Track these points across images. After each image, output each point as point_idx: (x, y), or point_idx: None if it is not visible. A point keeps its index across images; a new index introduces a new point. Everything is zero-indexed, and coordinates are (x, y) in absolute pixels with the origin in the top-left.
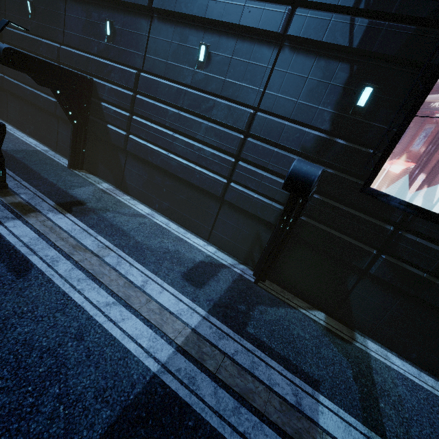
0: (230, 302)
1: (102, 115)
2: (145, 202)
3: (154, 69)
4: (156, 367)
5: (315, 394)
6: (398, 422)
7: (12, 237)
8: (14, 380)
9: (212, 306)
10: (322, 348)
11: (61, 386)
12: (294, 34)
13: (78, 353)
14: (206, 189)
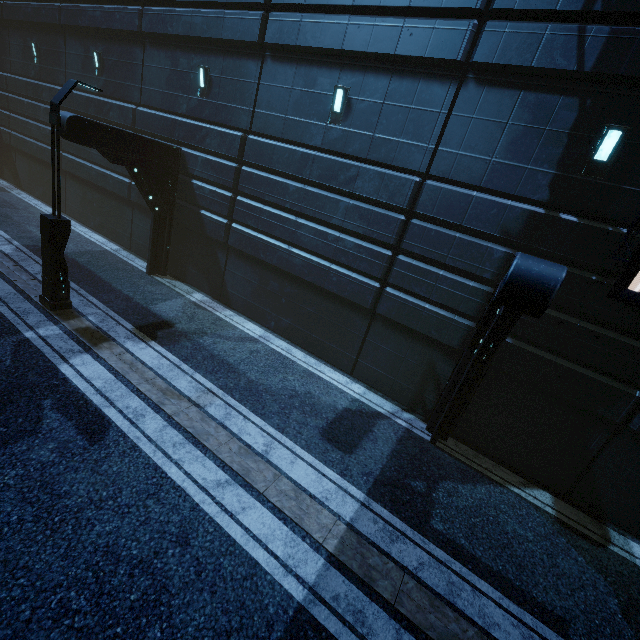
0: (399, 477)
1: (193, 198)
2: (255, 318)
3: (267, 129)
4: (301, 592)
5: None
6: None
7: (80, 381)
8: (95, 615)
9: (373, 483)
10: (557, 556)
11: (163, 626)
12: (484, 60)
13: (184, 568)
14: (348, 298)
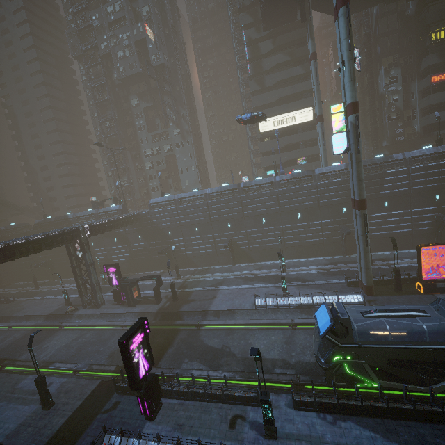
0: None
1: (351, 233)
2: (381, 251)
3: (369, 213)
4: None
5: None
6: None
7: (404, 266)
8: None
9: None
10: None
11: None
12: (413, 192)
13: None
14: (406, 235)
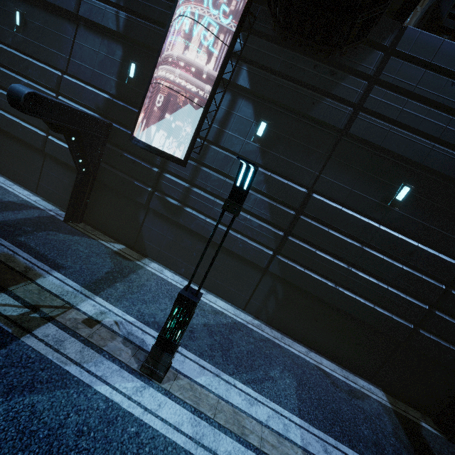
0: (16, 224)
1: None
2: None
3: None
4: None
5: (51, 271)
6: (122, 291)
7: None
8: None
9: None
10: (94, 257)
11: None
12: (83, 15)
13: None
14: (29, 142)
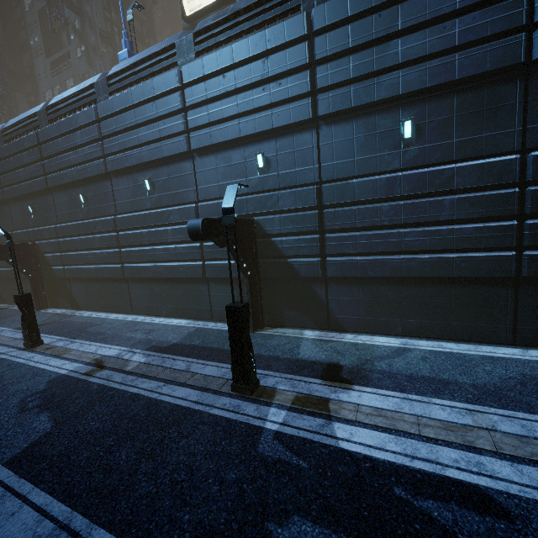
0: None
1: (277, 252)
2: (377, 331)
3: (338, 174)
4: None
5: None
6: None
7: (378, 453)
8: None
9: None
10: None
11: None
12: None
13: None
14: (486, 275)
